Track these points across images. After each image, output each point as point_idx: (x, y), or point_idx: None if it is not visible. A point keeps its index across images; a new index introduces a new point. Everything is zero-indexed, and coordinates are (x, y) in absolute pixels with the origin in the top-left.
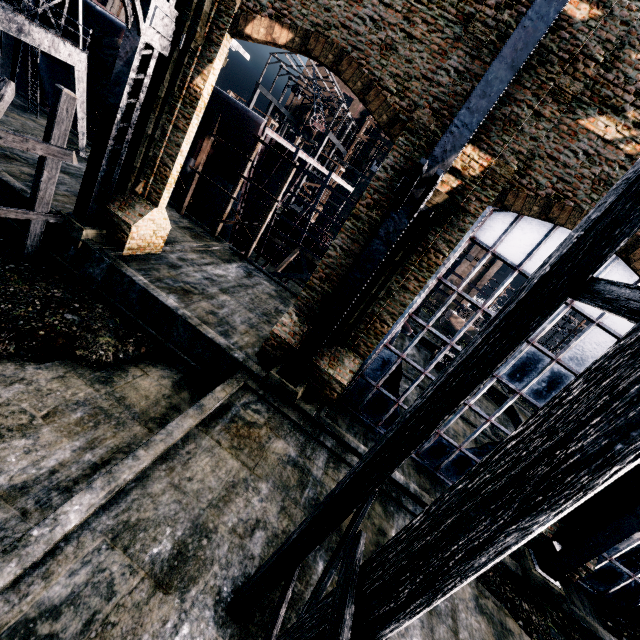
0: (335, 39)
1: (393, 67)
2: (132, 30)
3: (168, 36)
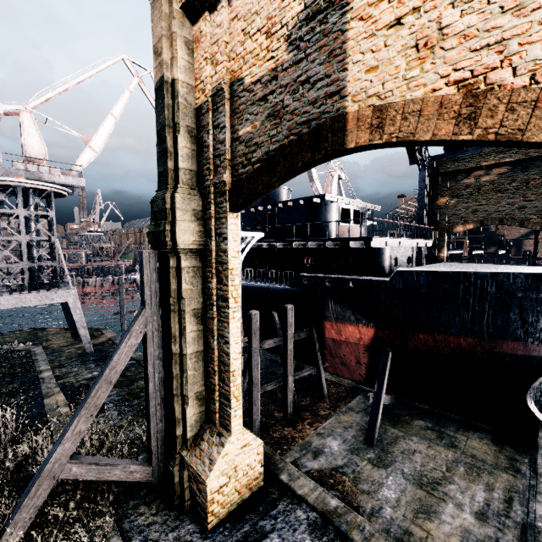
0: (495, 216)
1: (529, 212)
2: (418, 253)
3: (426, 248)
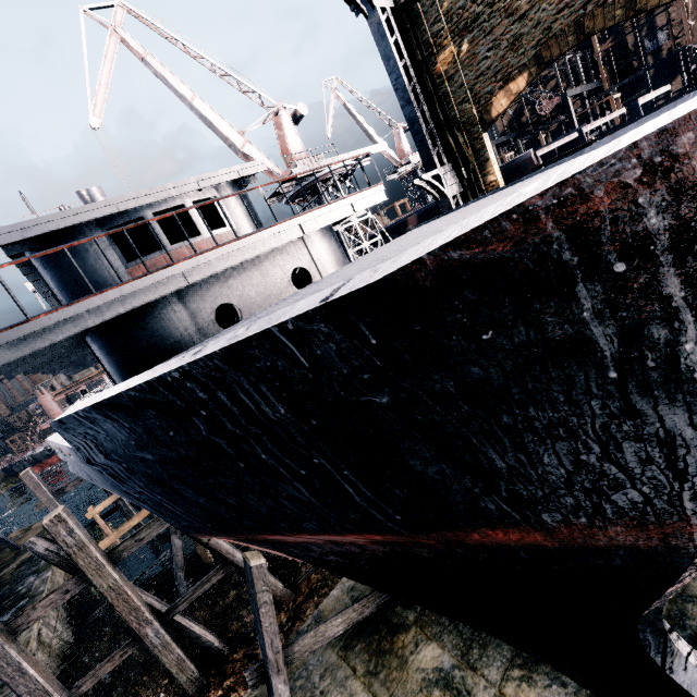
0: (561, 27)
1: None
2: (441, 201)
3: (455, 181)
